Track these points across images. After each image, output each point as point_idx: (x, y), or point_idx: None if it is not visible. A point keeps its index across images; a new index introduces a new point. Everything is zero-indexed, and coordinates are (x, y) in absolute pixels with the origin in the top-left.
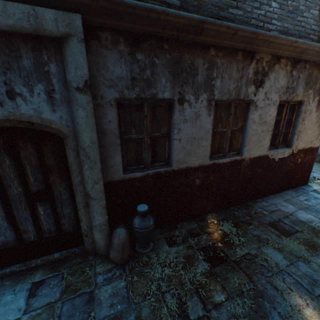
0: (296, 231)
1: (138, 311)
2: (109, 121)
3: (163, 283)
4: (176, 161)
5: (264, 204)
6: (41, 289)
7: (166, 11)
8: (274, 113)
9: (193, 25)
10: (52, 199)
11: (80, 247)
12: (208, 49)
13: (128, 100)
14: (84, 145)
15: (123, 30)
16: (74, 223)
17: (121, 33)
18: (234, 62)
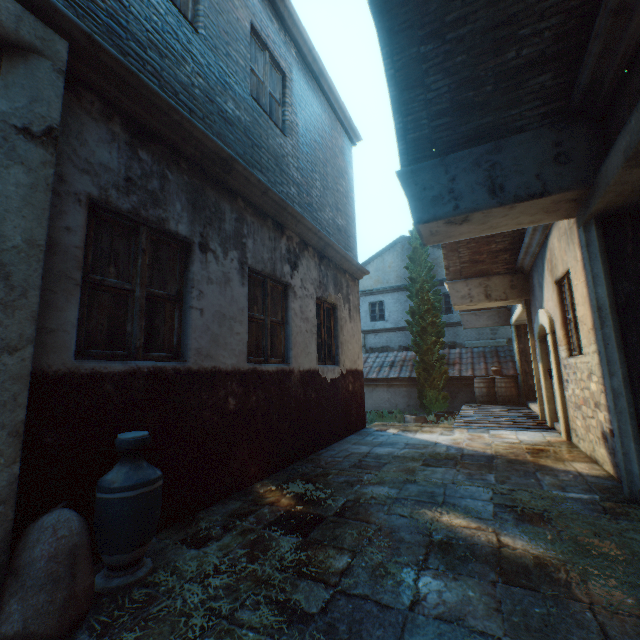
0: (384, 463)
1: None
2: (67, 228)
3: (220, 602)
4: (195, 352)
5: (332, 452)
6: None
7: (193, 122)
8: (314, 309)
9: (223, 157)
10: None
11: None
12: (236, 197)
13: (115, 208)
14: (2, 244)
15: (123, 109)
16: None
17: (119, 112)
18: (266, 227)
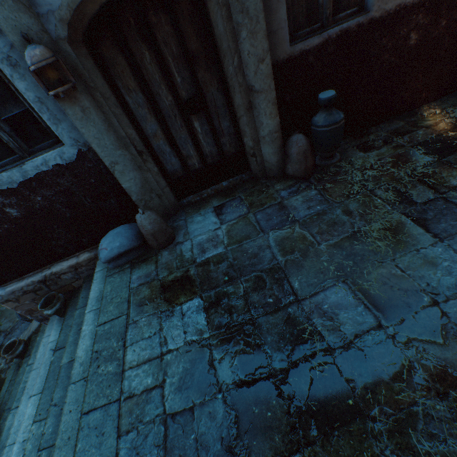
0: None
1: (344, 207)
2: None
3: (368, 183)
4: None
5: None
6: (225, 210)
7: None
8: None
9: None
10: (207, 109)
11: (247, 173)
12: None
13: None
14: None
15: None
16: (235, 143)
17: None
18: None
